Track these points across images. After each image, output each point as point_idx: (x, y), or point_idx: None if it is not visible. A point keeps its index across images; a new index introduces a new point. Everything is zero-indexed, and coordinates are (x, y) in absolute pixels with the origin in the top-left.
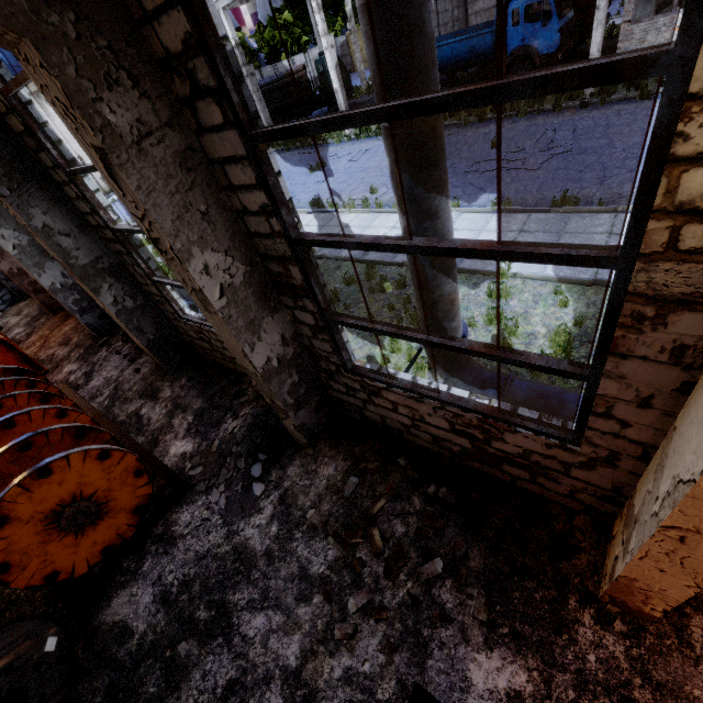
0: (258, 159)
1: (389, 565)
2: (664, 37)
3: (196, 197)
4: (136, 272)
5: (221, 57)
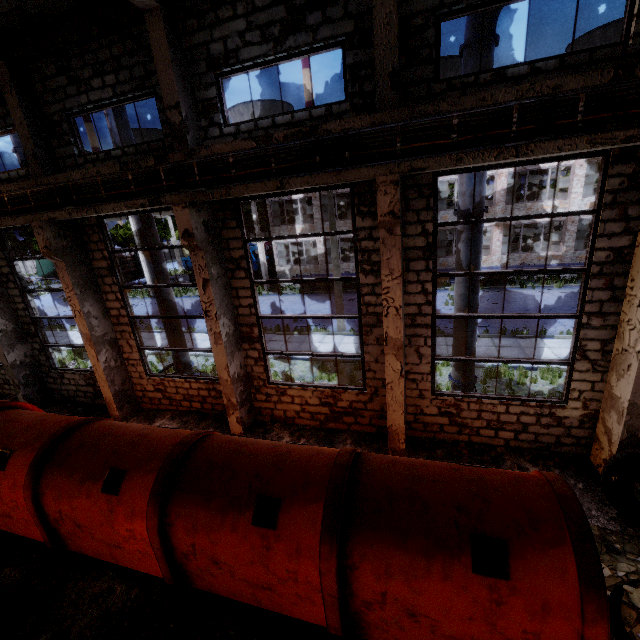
0: (23, 296)
1: None
2: (292, 273)
3: (1, 303)
4: None
5: (17, 276)
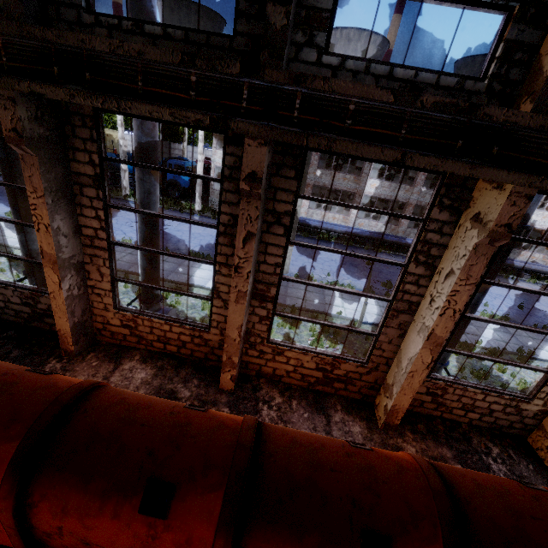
0: None
1: None
2: None
3: None
4: None
5: None
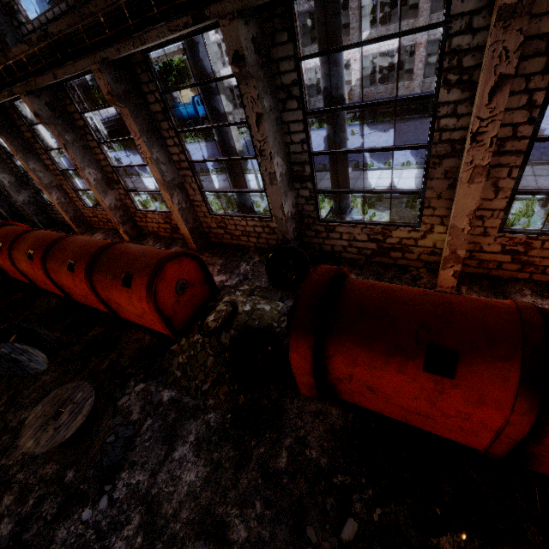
0: (10, 159)
1: None
2: (240, 117)
3: (1, 165)
4: (1, 188)
5: (0, 145)
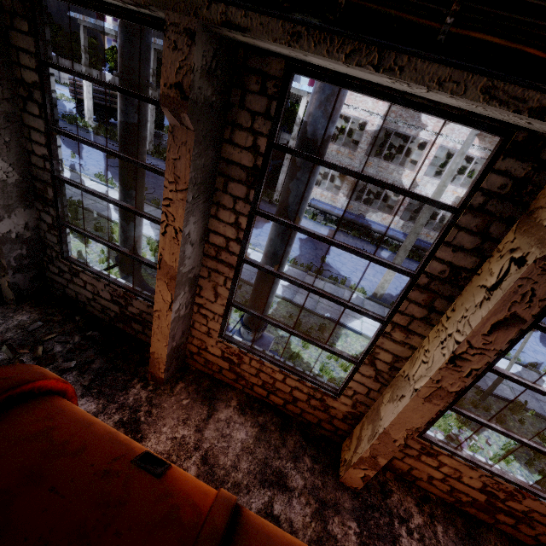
0: (50, 136)
1: (41, 360)
2: None
3: (6, 133)
4: None
5: (49, 96)
